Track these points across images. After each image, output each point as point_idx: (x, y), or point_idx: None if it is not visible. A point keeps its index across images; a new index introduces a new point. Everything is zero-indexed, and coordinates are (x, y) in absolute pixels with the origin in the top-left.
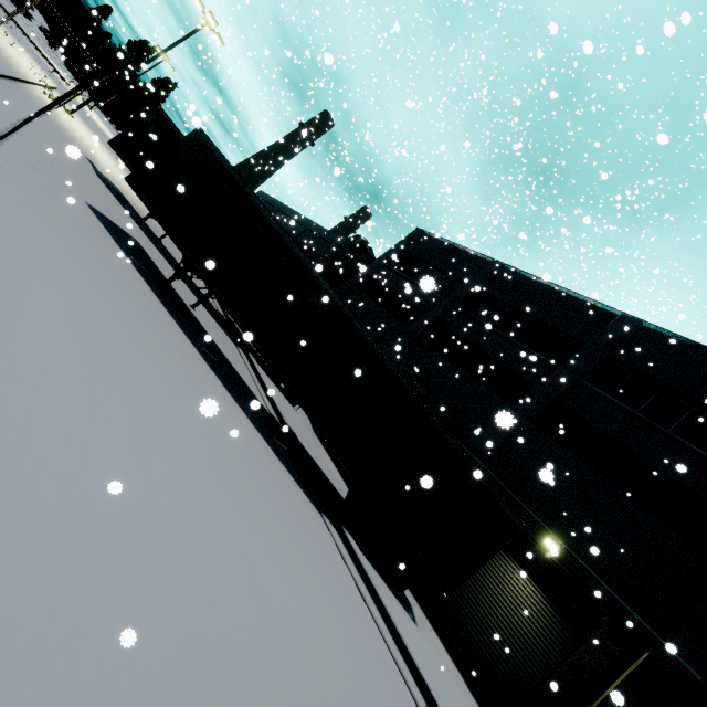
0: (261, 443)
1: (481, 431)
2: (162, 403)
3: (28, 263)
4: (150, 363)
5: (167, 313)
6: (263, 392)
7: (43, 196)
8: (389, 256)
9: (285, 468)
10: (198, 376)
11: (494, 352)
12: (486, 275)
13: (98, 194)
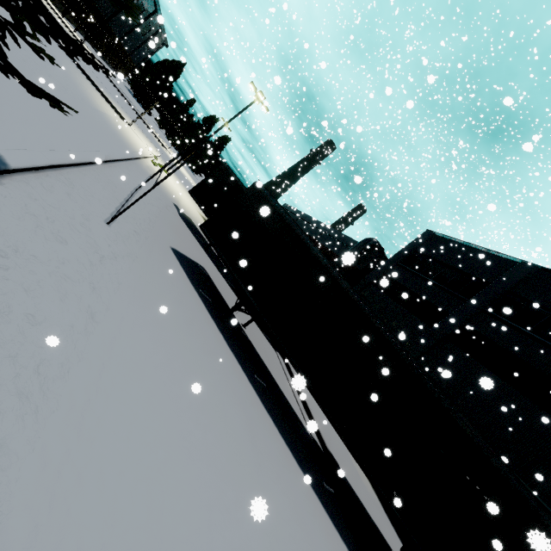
0: (315, 507)
1: (547, 469)
2: (229, 529)
3: (111, 364)
4: (216, 450)
5: (226, 346)
6: (302, 406)
7: (139, 258)
8: (401, 256)
9: (341, 539)
10: (255, 429)
11: (545, 367)
12: (516, 277)
13: (179, 234)
